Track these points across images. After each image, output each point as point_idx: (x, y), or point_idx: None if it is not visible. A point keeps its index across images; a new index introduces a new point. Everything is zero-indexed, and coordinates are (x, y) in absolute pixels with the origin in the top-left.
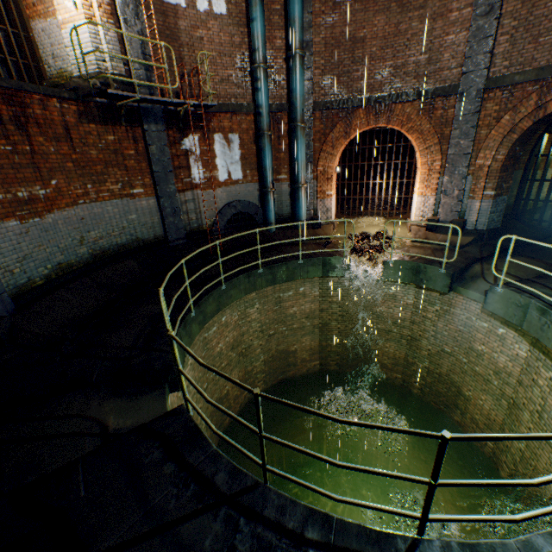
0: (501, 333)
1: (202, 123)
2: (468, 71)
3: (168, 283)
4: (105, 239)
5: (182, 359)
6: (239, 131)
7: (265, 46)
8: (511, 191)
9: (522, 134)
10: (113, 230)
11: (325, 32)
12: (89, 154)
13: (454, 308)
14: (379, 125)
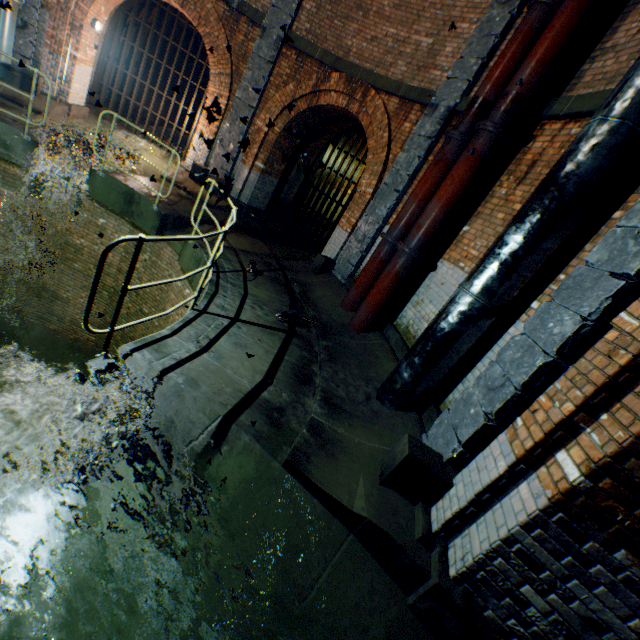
0: (187, 294)
1: None
2: (277, 6)
3: None
4: None
5: None
6: None
7: None
8: (292, 187)
9: (299, 115)
10: None
11: None
12: None
13: (163, 261)
14: (174, 2)
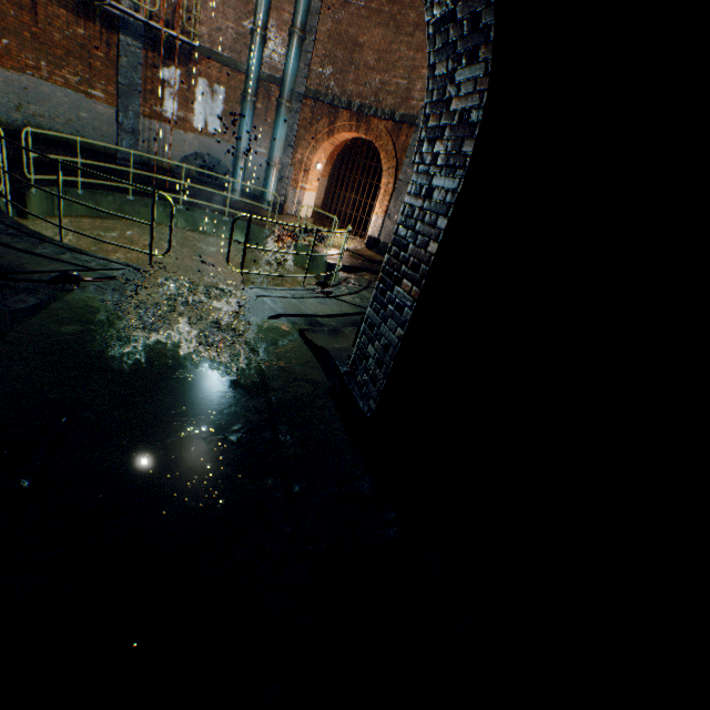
0: None
1: (188, 62)
2: None
3: (87, 179)
4: (46, 120)
5: (47, 209)
6: (227, 86)
7: (268, 13)
8: None
9: None
10: (58, 117)
11: (332, 25)
12: (52, 36)
13: None
14: (361, 135)
